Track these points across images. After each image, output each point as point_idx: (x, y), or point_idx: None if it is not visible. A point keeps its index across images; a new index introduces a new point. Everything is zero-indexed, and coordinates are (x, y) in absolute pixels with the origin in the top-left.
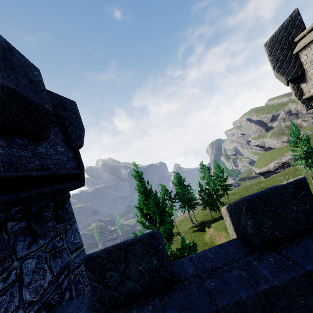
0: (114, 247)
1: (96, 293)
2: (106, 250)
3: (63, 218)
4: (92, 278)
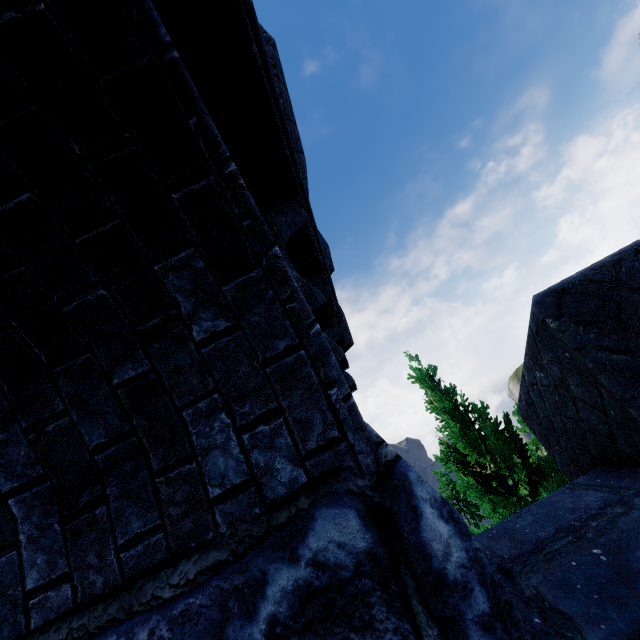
0: (624, 253)
1: (638, 387)
2: (601, 264)
3: (347, 377)
4: (597, 342)
